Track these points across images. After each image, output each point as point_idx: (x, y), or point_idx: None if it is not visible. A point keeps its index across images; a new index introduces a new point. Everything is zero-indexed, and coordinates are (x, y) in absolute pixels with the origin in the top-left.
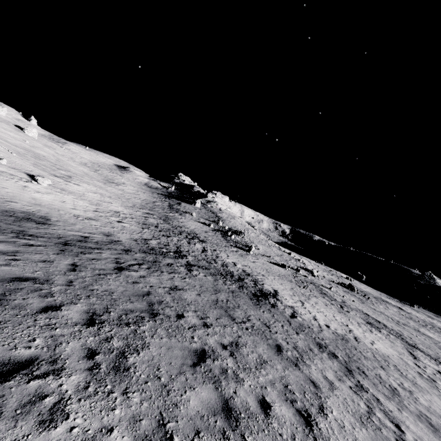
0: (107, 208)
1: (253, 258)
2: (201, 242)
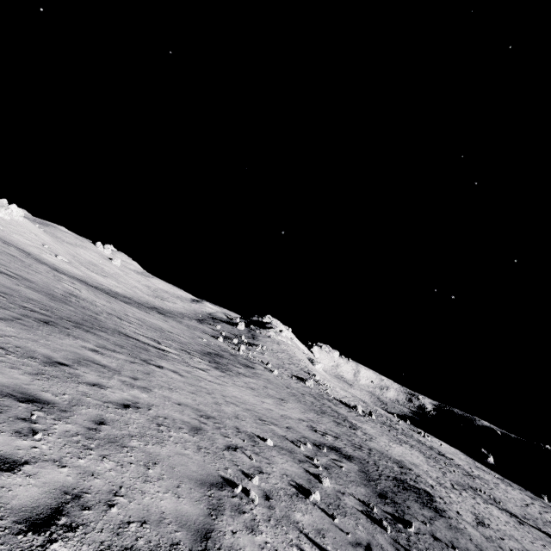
0: (99, 282)
1: (204, 335)
2: (157, 312)
